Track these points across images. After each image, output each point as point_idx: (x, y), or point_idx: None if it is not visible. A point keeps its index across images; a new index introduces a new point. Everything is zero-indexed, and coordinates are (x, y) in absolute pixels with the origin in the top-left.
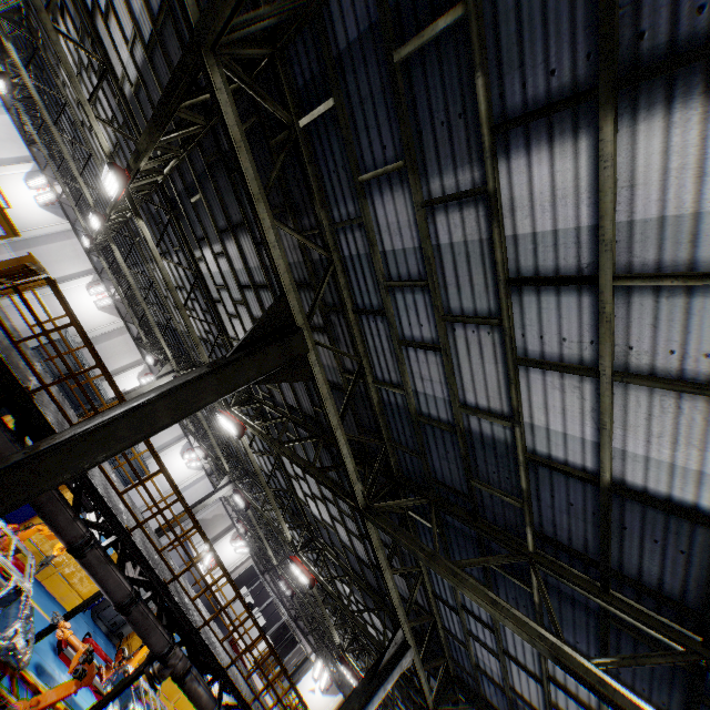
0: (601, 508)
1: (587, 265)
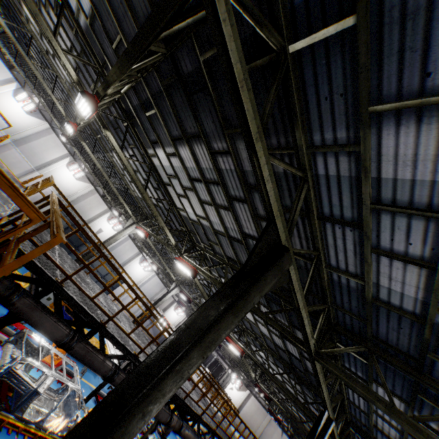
0: None
1: None
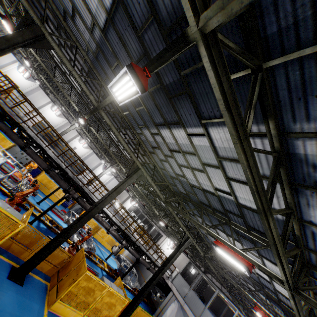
0: (114, 31)
1: None
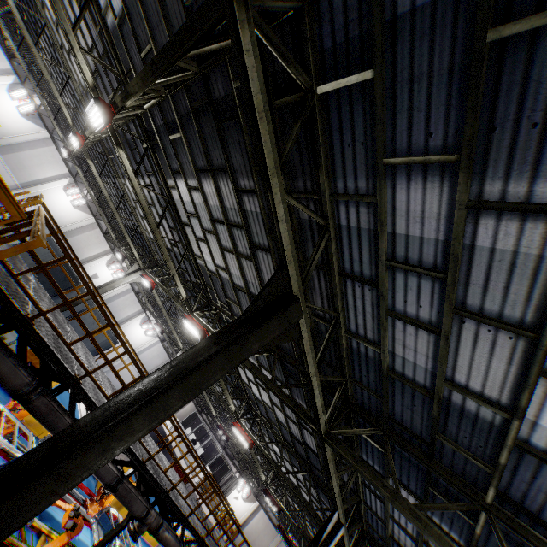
0: None
1: None
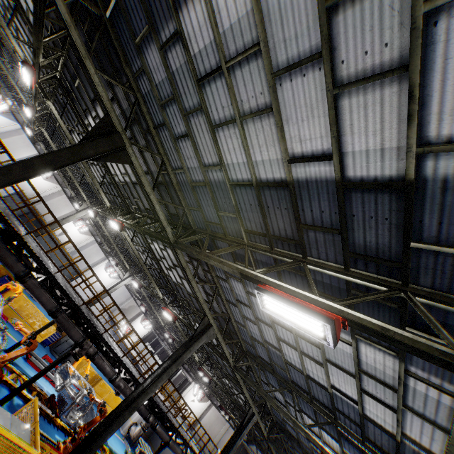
0: (257, 198)
1: (219, 61)
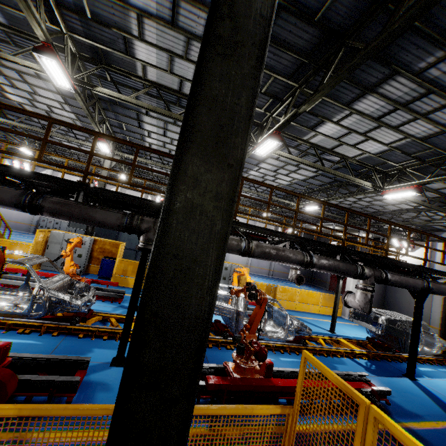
0: None
1: None
